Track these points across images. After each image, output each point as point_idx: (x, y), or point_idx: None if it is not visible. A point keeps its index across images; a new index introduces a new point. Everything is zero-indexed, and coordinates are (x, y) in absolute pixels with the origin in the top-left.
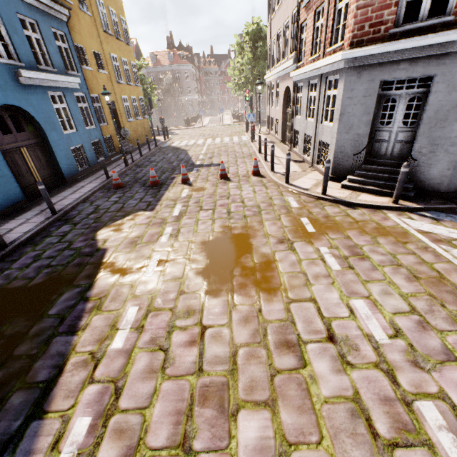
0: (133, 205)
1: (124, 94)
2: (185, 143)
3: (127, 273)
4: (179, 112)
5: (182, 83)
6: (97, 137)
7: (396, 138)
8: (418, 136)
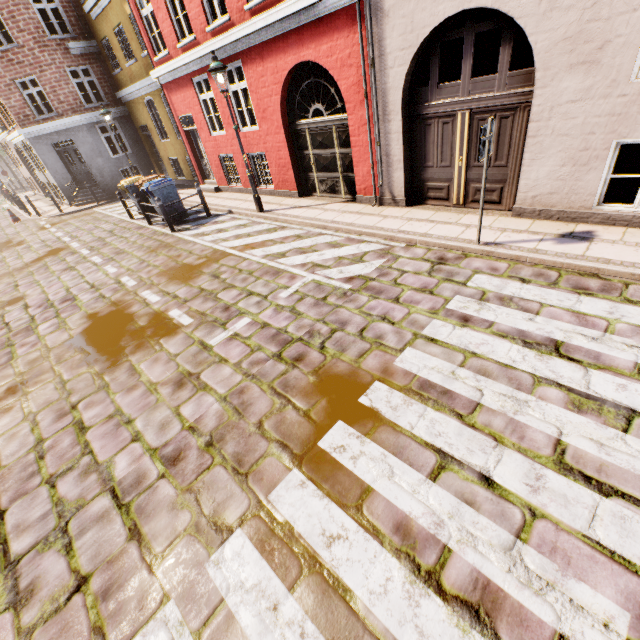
0: None
1: None
2: None
3: None
4: None
5: None
6: None
7: (85, 171)
8: (90, 168)
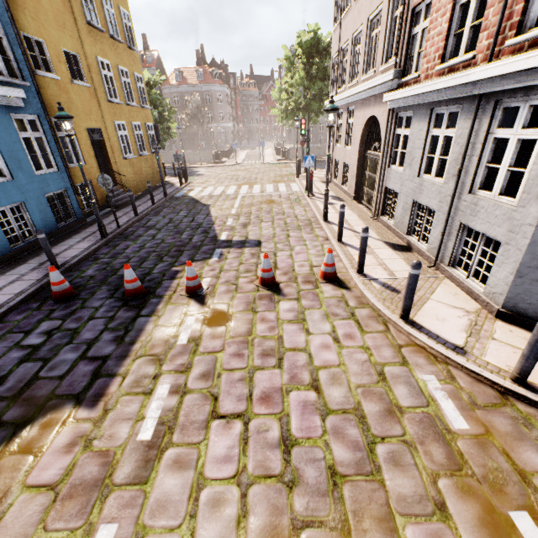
0: (61, 370)
1: (120, 119)
2: (209, 191)
3: None
4: (209, 142)
5: (213, 107)
6: (60, 186)
7: None
8: None
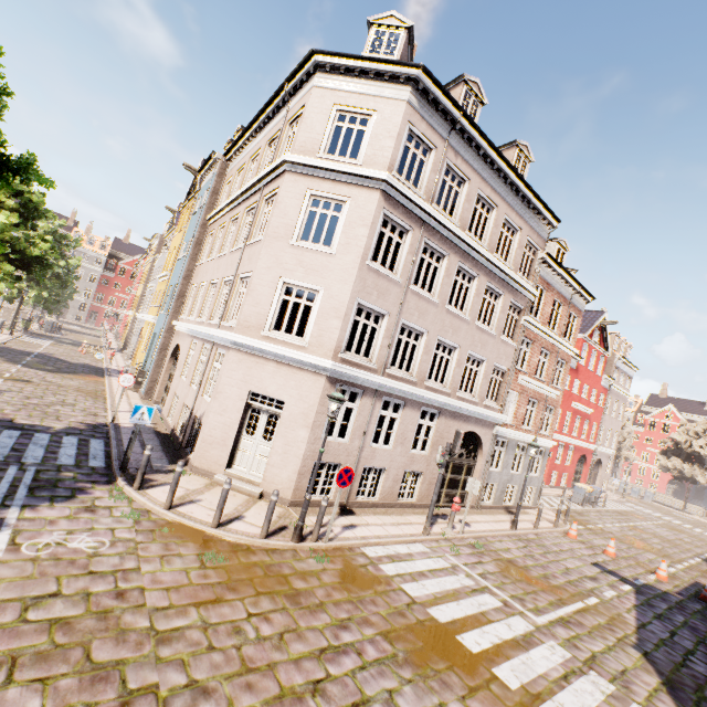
0: None
1: None
2: None
3: (699, 569)
4: None
5: None
6: None
7: None
8: None
